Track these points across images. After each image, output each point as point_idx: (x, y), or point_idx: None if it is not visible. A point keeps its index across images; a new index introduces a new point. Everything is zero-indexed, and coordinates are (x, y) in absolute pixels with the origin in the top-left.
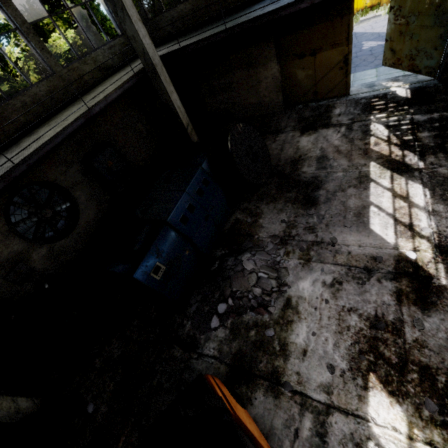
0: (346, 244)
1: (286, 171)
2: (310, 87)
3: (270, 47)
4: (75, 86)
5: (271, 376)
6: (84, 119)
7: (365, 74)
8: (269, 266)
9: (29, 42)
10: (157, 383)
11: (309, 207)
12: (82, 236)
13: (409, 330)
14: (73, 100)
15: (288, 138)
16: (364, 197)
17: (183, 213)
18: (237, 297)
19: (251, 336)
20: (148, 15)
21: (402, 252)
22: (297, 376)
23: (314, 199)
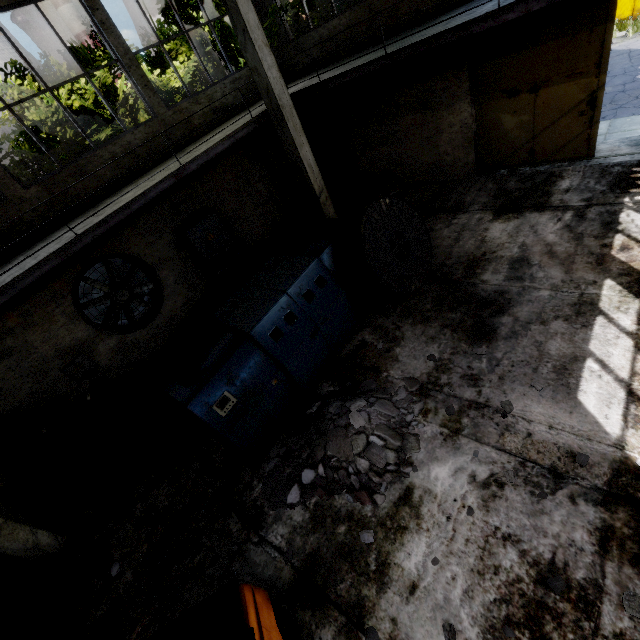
0: (526, 418)
1: (455, 276)
2: (523, 141)
3: (461, 79)
4: (180, 133)
5: (351, 609)
6: (174, 179)
7: (632, 122)
8: (392, 427)
9: (130, 77)
10: (199, 563)
11: (478, 341)
12: (164, 330)
13: (610, 609)
14: (175, 151)
15: (471, 222)
16: (579, 341)
17: (276, 325)
18: (331, 466)
19: (339, 533)
20: (289, 35)
21: (631, 456)
22: (392, 626)
23: (490, 330)
